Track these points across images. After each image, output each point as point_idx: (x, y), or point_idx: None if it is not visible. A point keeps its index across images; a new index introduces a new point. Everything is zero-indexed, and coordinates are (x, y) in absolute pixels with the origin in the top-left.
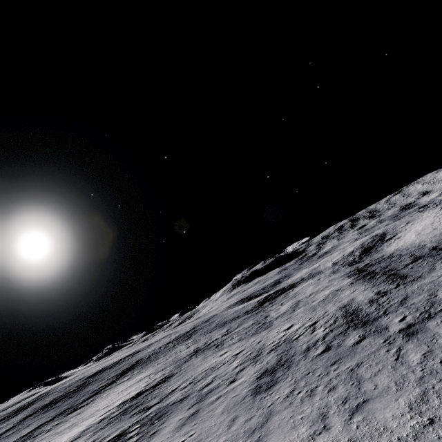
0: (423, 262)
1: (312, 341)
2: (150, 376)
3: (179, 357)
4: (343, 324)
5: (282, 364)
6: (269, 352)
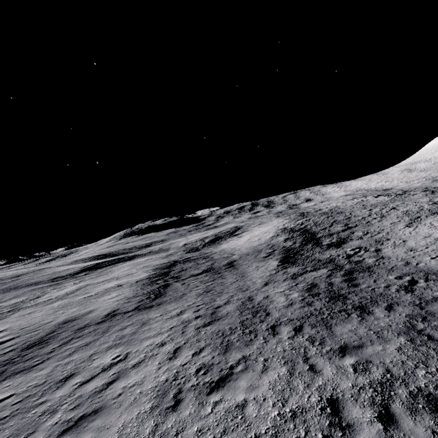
0: (200, 279)
1: None
2: None
3: None
4: None
5: None
6: None
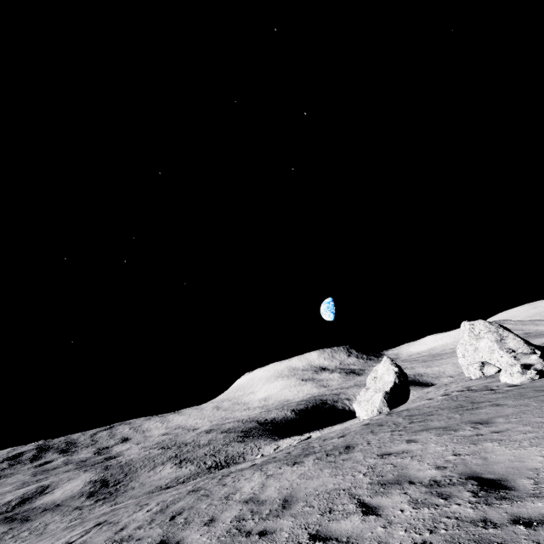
0: (45, 512)
1: None
2: None
3: None
4: None
5: None
6: None
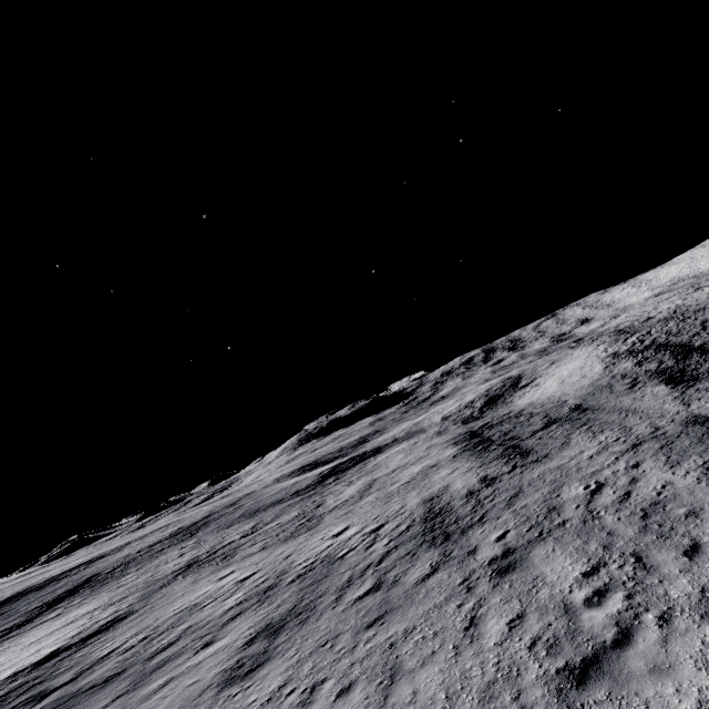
0: (558, 429)
1: (362, 566)
2: (94, 612)
3: (158, 575)
4: (418, 534)
5: (297, 614)
6: (292, 582)
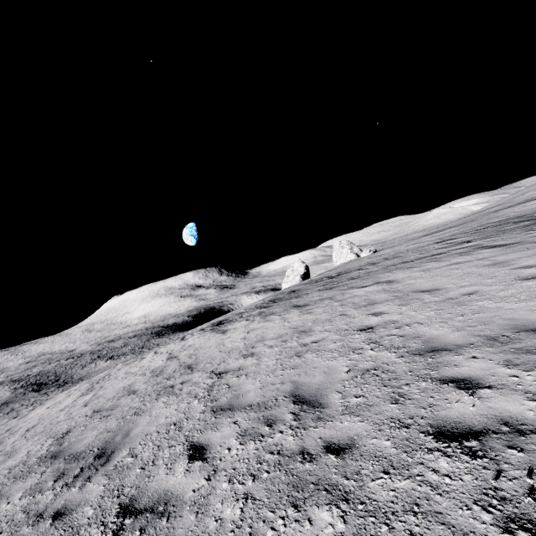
0: (2, 406)
1: None
2: None
3: None
4: None
5: None
6: None
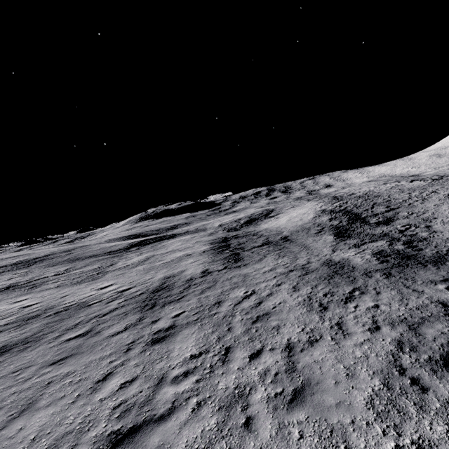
0: (265, 249)
1: (93, 315)
2: None
3: None
4: (141, 300)
5: (26, 342)
6: (48, 316)
